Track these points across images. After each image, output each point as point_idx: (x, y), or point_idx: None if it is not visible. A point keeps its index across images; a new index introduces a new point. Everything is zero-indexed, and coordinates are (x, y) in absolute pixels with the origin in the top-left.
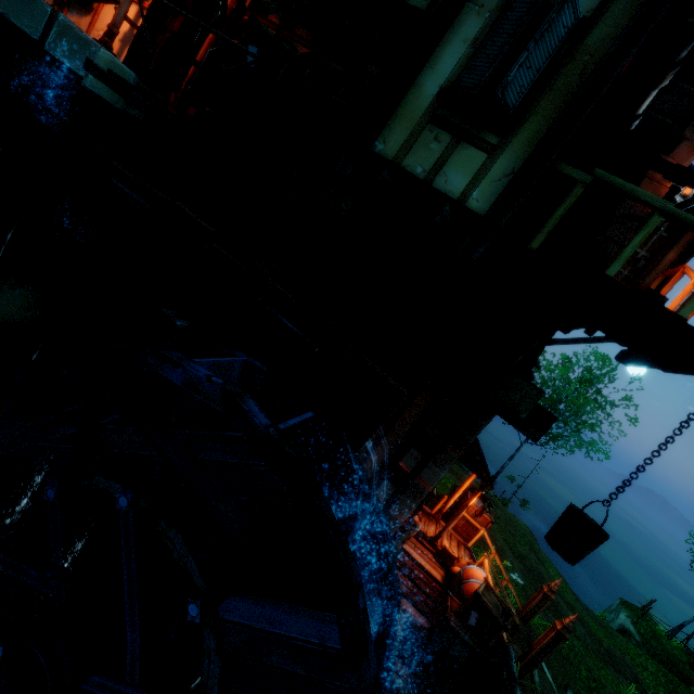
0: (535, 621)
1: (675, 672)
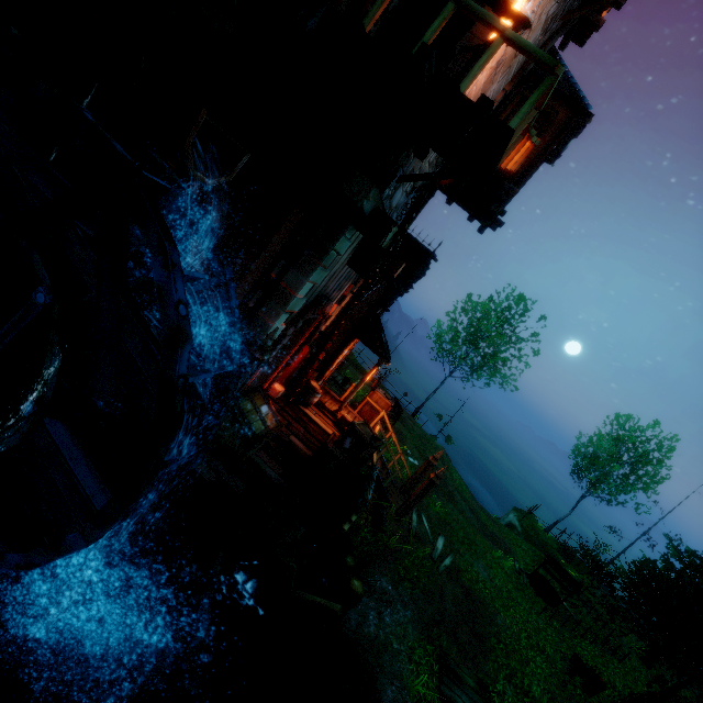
0: None
1: (543, 551)
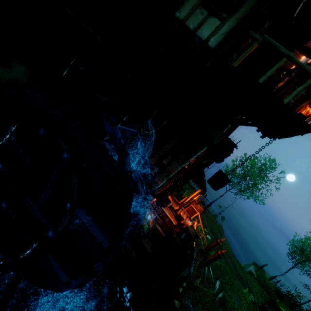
0: (212, 254)
1: (267, 291)
